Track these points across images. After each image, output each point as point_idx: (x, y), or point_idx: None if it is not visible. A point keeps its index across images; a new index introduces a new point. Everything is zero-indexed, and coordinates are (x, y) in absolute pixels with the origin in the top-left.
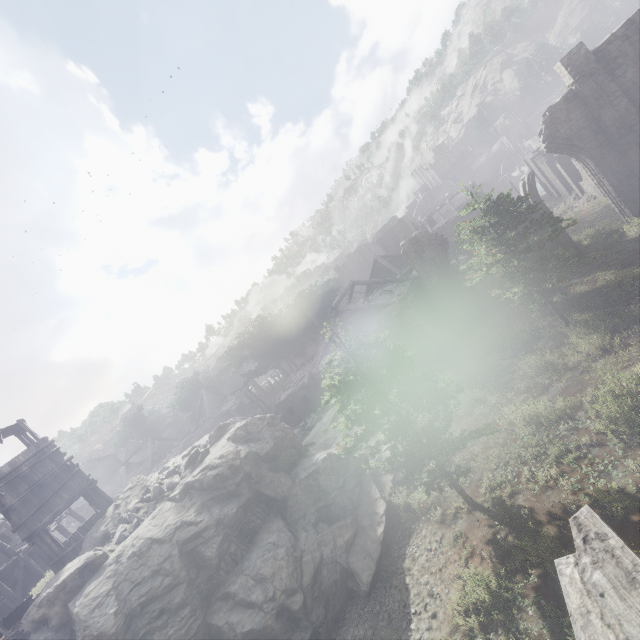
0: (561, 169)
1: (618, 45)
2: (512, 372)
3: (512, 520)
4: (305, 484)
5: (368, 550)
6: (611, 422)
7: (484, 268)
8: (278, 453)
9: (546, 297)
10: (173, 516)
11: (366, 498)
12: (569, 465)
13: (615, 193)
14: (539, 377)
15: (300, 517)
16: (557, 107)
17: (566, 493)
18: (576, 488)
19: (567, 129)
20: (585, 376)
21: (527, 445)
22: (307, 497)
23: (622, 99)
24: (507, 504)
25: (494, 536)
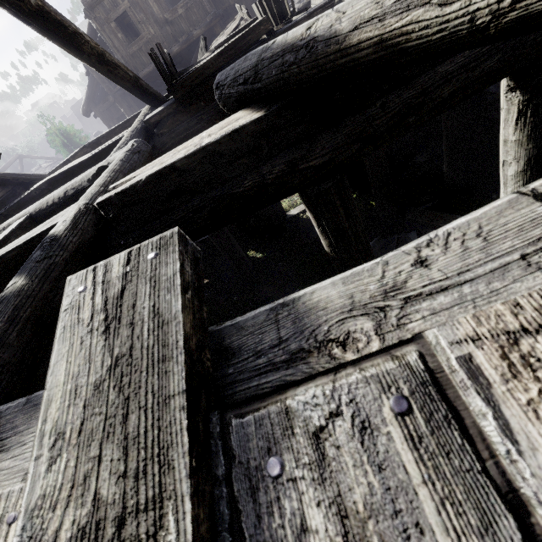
0: None
1: None
2: None
3: None
4: None
5: None
6: None
7: None
8: None
9: None
10: None
11: None
12: None
13: None
14: None
15: None
16: None
17: None
18: None
19: None
20: None
21: None
22: None
23: None
24: None
25: None
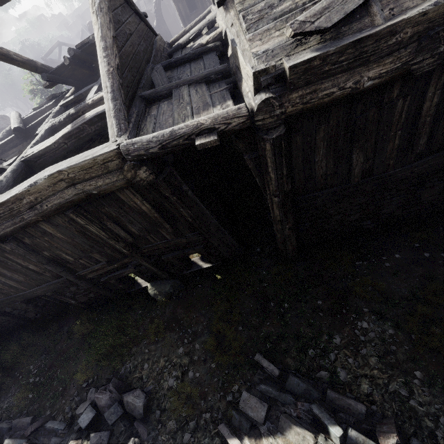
0: None
1: None
2: None
3: None
4: None
5: None
6: None
7: None
8: None
9: None
10: None
11: None
12: None
13: None
14: None
15: None
16: None
17: None
18: None
19: None
20: None
21: None
22: None
23: None
24: None
25: None
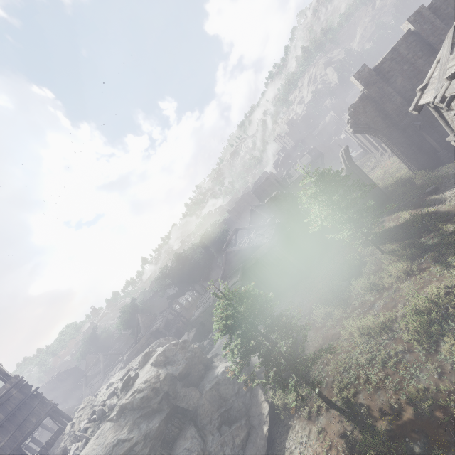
0: (369, 137)
1: (388, 64)
2: (349, 291)
3: (356, 416)
4: (210, 395)
5: (258, 447)
6: (416, 332)
7: (320, 220)
8: (189, 371)
9: (365, 235)
10: (111, 435)
11: (255, 401)
12: (391, 369)
13: (403, 156)
14: (367, 295)
15: (207, 422)
16: (356, 105)
17: (390, 393)
18: (397, 388)
19: (365, 118)
20: (397, 294)
21: (362, 352)
22: (212, 405)
23: (397, 97)
24: (352, 403)
25: (345, 430)
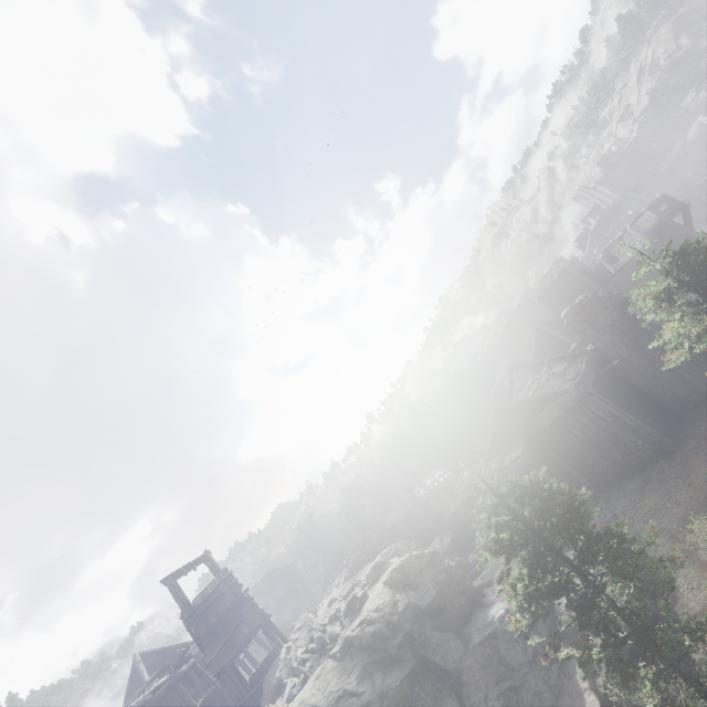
0: None
1: None
2: None
3: None
4: (480, 653)
5: None
6: None
7: (687, 343)
8: (443, 604)
9: None
10: (335, 680)
11: (569, 685)
12: None
13: None
14: None
15: (480, 701)
16: None
17: None
18: None
19: None
20: None
21: None
22: (486, 672)
23: None
24: None
25: None
